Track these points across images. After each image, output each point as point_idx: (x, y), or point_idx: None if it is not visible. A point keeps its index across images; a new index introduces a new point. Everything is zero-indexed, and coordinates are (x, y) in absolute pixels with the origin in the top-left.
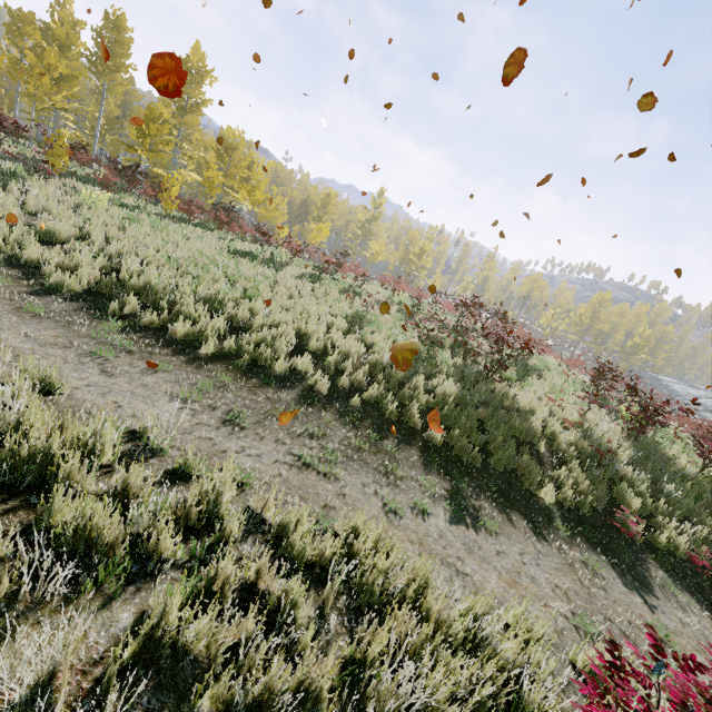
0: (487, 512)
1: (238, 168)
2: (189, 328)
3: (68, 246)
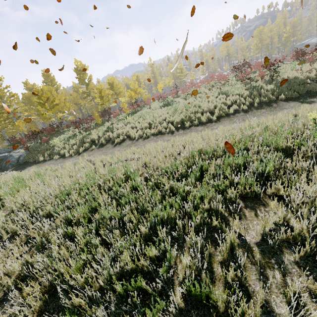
0: (312, 100)
1: (119, 88)
2: (205, 118)
3: (152, 127)
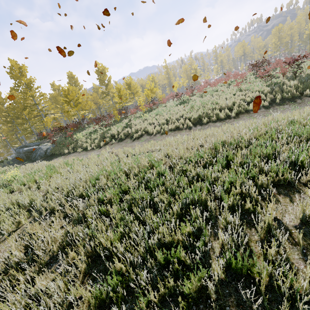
0: None
1: (136, 88)
2: (223, 114)
3: (169, 123)
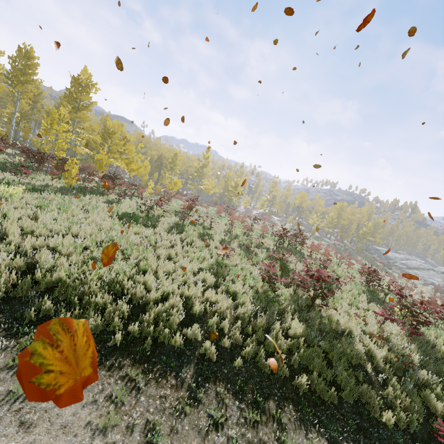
0: None
1: (117, 146)
2: (98, 322)
3: None
